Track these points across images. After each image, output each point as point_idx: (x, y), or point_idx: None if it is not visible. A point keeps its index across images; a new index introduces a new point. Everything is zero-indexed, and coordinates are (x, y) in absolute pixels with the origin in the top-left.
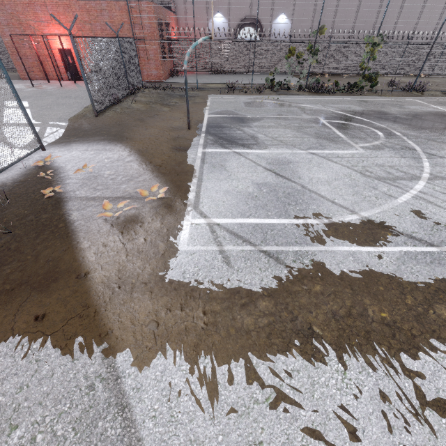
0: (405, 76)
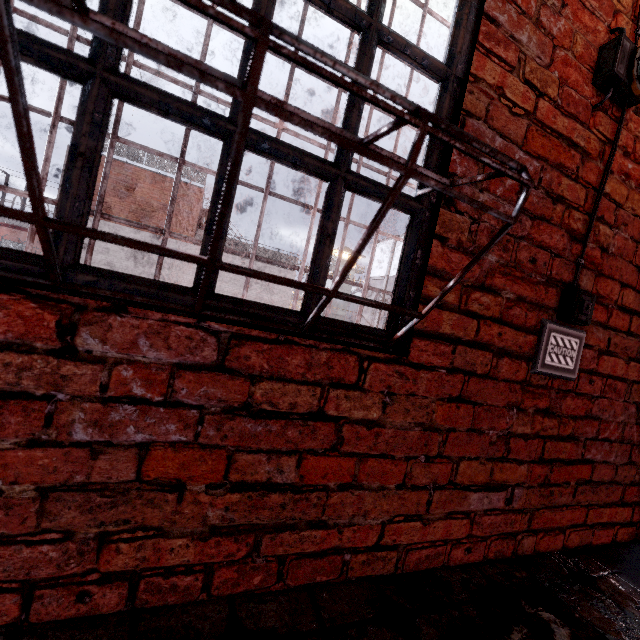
0: None
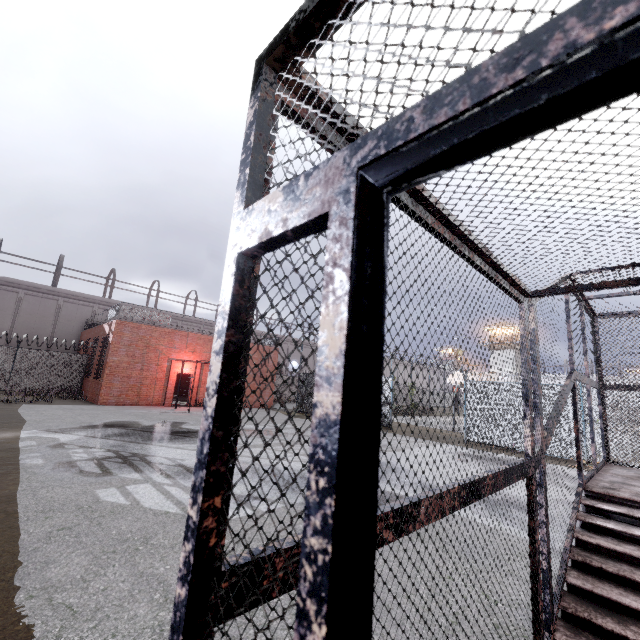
0: None
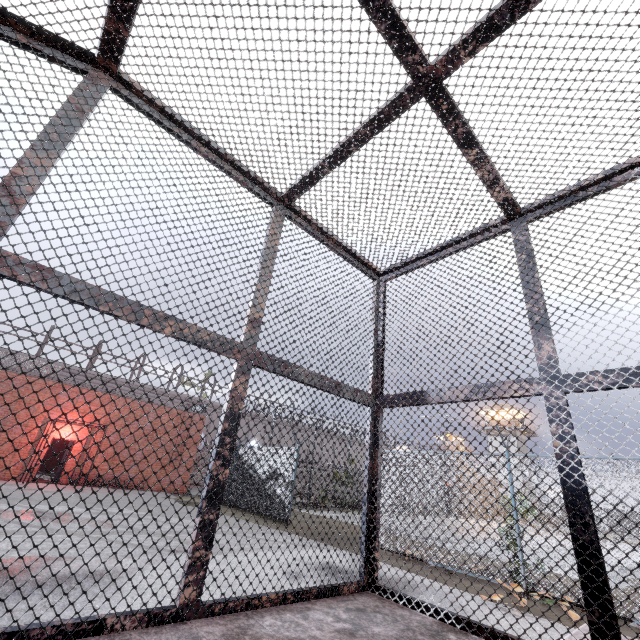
0: None
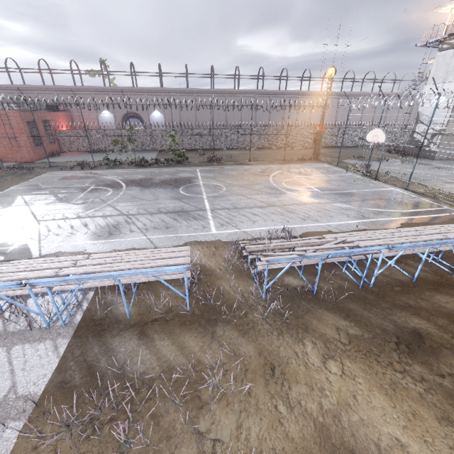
0: (245, 149)
